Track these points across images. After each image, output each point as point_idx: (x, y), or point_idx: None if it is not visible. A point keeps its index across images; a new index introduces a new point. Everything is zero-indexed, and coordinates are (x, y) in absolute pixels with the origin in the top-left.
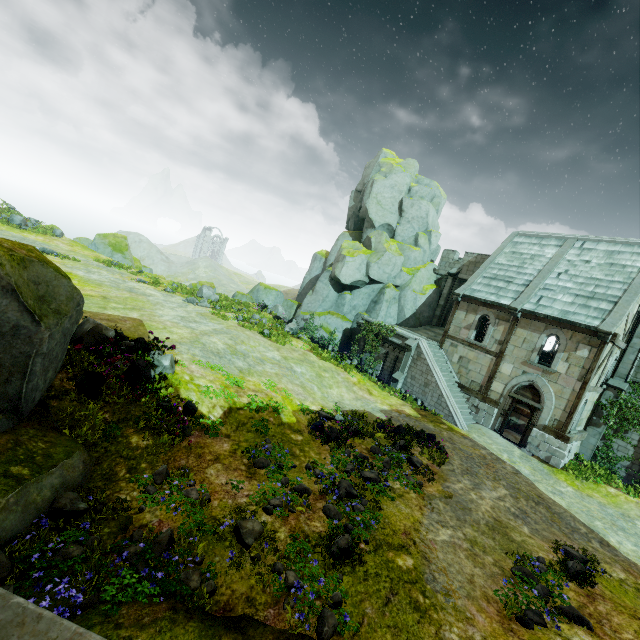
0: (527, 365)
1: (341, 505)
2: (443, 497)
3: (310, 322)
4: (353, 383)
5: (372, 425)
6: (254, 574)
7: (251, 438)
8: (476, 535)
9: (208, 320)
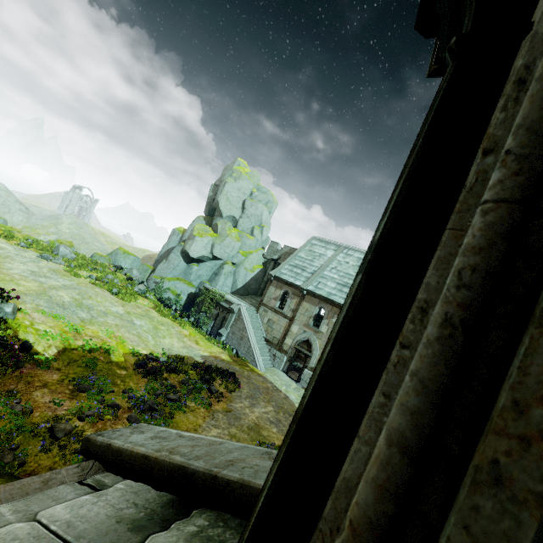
0: (307, 327)
1: (143, 415)
2: (224, 411)
3: (160, 285)
4: (185, 335)
5: (189, 365)
6: (59, 455)
7: (80, 371)
8: (237, 432)
9: (59, 276)
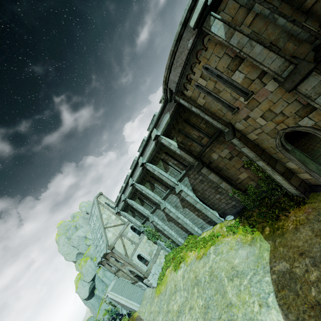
0: (122, 266)
1: None
2: None
3: None
4: None
5: None
6: None
7: None
8: None
9: None
